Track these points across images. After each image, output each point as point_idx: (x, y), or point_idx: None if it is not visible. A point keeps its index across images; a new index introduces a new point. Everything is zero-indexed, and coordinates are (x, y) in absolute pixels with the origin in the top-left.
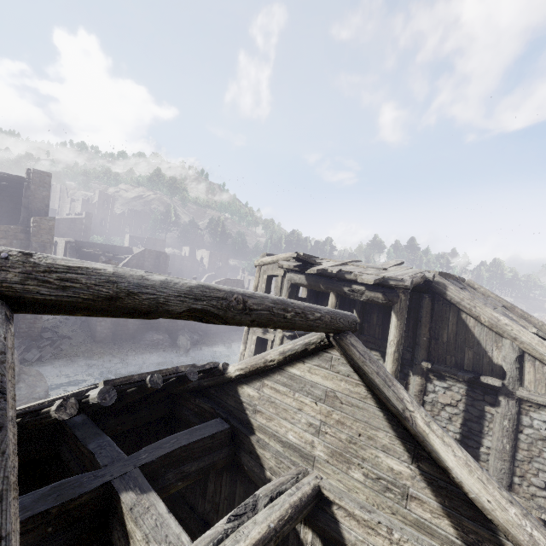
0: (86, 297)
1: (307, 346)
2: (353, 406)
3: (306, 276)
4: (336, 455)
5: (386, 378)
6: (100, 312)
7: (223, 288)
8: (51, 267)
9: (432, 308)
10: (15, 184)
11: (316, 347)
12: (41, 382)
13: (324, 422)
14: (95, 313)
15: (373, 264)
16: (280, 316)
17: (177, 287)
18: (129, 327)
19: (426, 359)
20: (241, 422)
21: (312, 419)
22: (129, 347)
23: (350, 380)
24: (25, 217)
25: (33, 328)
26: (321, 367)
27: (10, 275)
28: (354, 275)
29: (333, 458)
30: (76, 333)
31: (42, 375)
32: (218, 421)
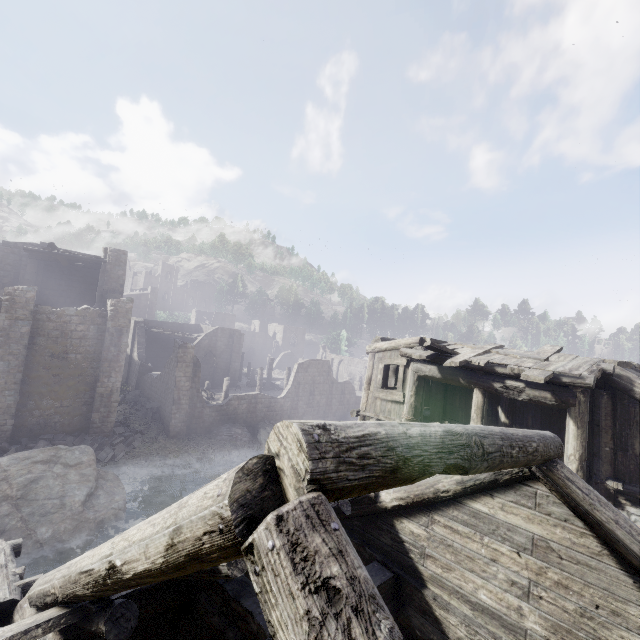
0: (377, 474)
1: (498, 476)
2: (580, 564)
3: (439, 368)
4: (561, 632)
5: (632, 530)
6: (379, 487)
7: (460, 431)
8: (349, 443)
9: (614, 408)
10: (90, 264)
11: (511, 478)
12: (119, 488)
13: (535, 582)
14: (375, 489)
15: (522, 351)
16: (508, 456)
17: (433, 440)
18: (204, 419)
19: (611, 477)
20: (403, 568)
21: (515, 575)
22: (205, 443)
23: (569, 526)
24: (99, 298)
25: (106, 422)
26: (520, 504)
27: (329, 464)
28: (510, 370)
29: (558, 636)
30: (148, 426)
31: (119, 480)
32: (376, 566)
